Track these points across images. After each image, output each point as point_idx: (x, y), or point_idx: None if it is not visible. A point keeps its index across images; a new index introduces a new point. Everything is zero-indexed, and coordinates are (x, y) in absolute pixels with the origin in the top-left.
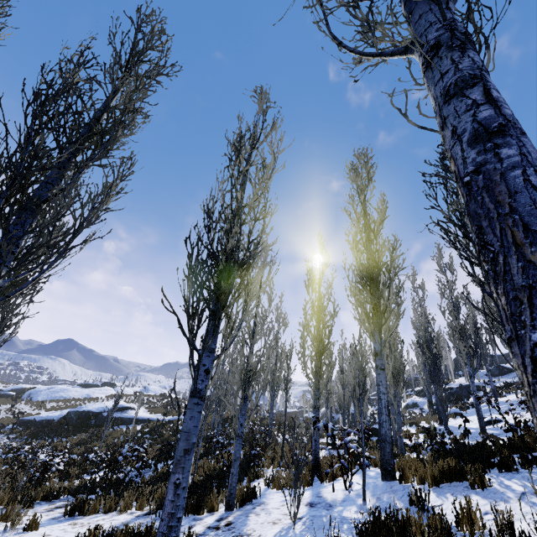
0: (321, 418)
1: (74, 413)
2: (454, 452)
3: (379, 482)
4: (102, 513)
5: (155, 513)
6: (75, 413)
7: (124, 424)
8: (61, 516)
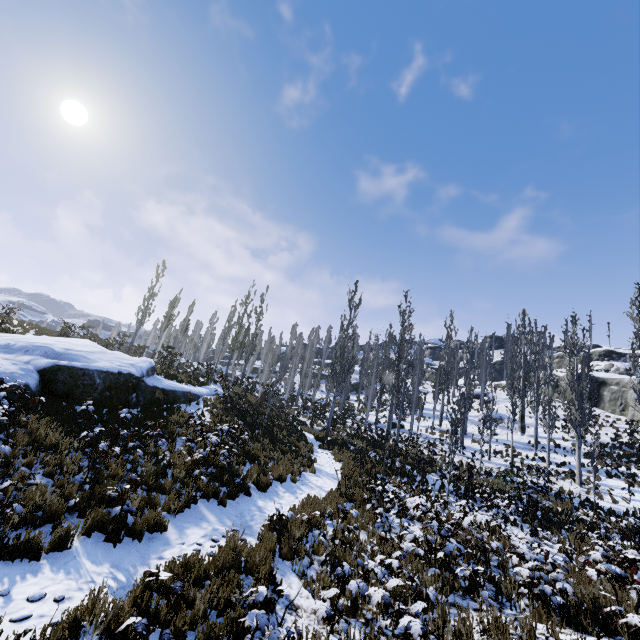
0: None
1: (102, 376)
2: None
3: None
4: None
5: None
6: (106, 376)
7: (177, 402)
8: None
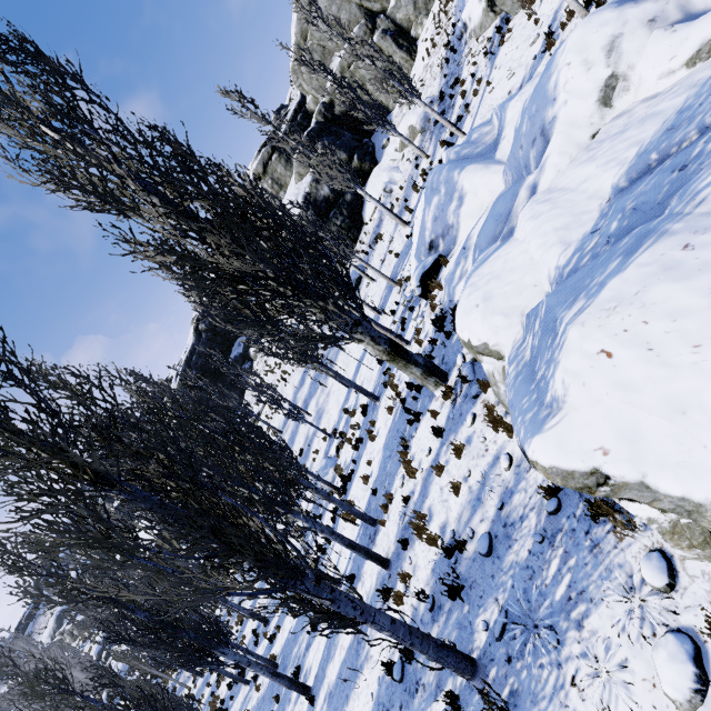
0: None
1: None
2: None
3: None
4: None
5: None
6: None
7: None
8: None
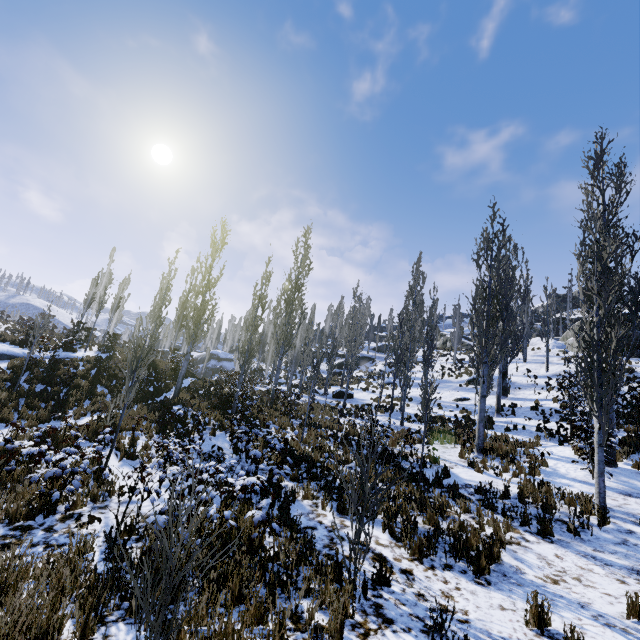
0: (197, 363)
1: None
2: (624, 445)
3: (609, 468)
4: (503, 551)
5: (574, 535)
6: None
7: None
8: (467, 575)
